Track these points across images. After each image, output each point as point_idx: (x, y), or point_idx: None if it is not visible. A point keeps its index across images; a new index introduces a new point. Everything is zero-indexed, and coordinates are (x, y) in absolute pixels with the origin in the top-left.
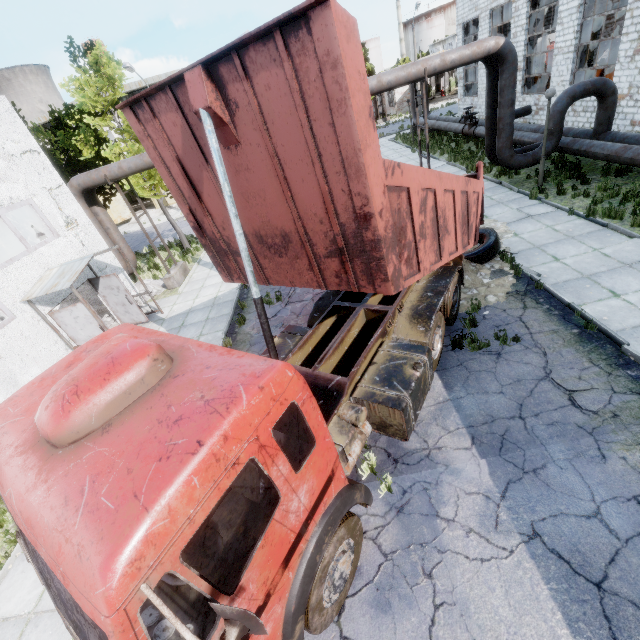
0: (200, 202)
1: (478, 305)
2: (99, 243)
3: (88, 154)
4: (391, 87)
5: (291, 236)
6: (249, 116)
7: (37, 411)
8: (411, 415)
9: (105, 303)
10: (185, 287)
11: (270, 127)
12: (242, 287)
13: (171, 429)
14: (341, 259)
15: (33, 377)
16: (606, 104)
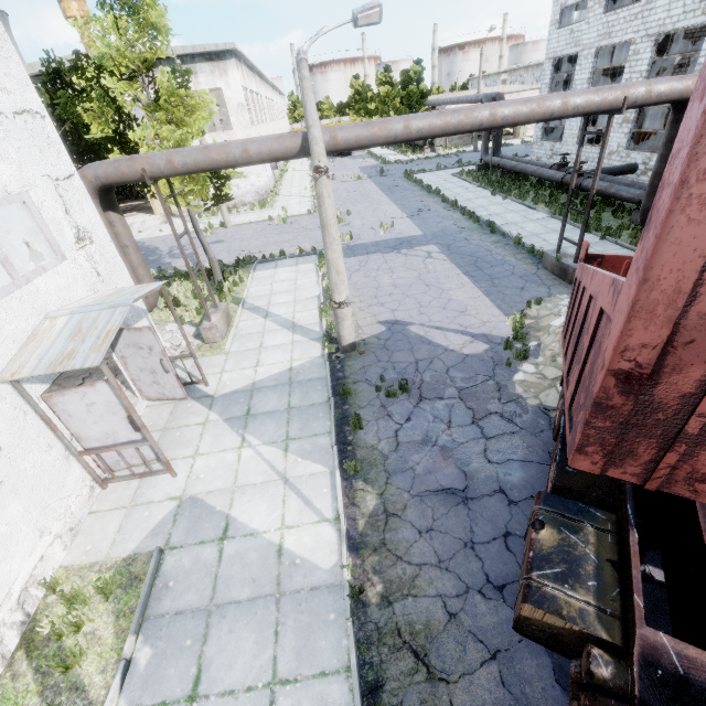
0: None
1: None
2: (119, 271)
3: (98, 132)
4: (575, 114)
5: None
6: None
7: None
8: None
9: (121, 366)
10: (232, 343)
11: None
12: (329, 357)
13: None
14: None
15: (8, 524)
16: None
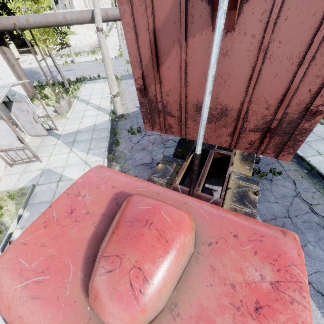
0: (157, 71)
1: None
2: (9, 75)
3: None
4: None
5: (230, 112)
6: (263, 6)
7: (91, 293)
8: None
9: (16, 119)
10: (71, 114)
11: (279, 22)
12: (112, 120)
13: (259, 321)
14: (263, 134)
15: None
16: None
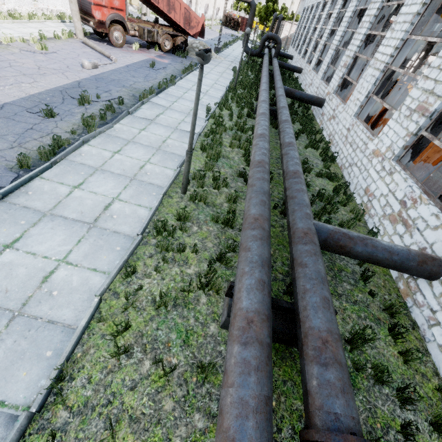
0: None
1: (187, 53)
2: None
3: None
4: None
5: None
6: None
7: None
8: (146, 34)
9: None
10: None
11: None
12: None
13: None
14: None
15: None
16: (277, 47)
